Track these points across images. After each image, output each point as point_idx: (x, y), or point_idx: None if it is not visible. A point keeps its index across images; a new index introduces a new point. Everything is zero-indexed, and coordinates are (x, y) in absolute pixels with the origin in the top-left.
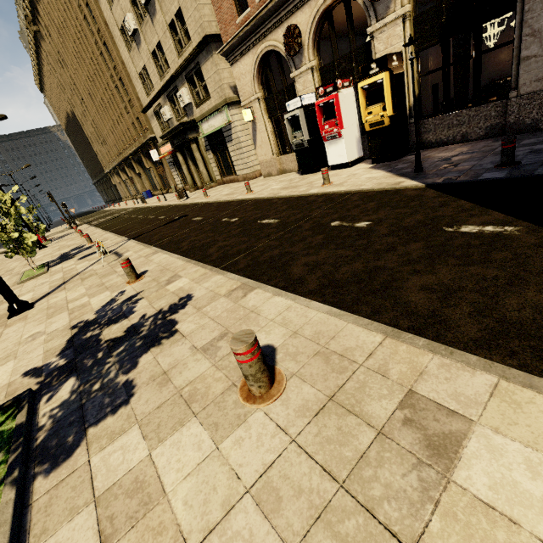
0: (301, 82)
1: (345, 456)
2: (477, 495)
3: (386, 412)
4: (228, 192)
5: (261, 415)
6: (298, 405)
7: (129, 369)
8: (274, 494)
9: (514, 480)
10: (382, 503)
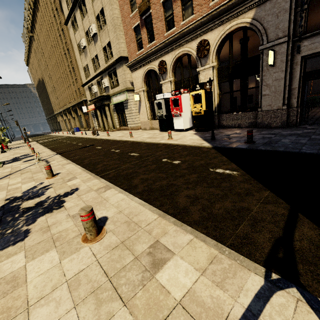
0: (165, 86)
1: (117, 267)
2: (161, 283)
3: (142, 249)
4: (121, 135)
5: (87, 248)
6: (106, 244)
7: (30, 223)
8: (78, 282)
9: (178, 277)
10: (122, 286)
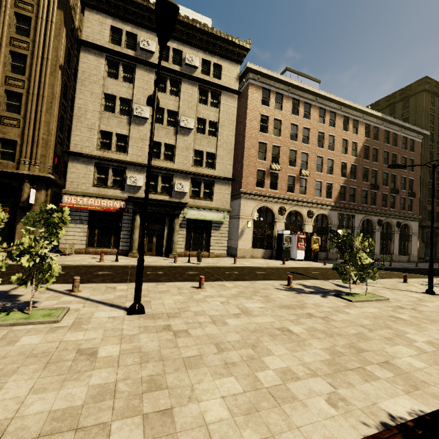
0: (279, 224)
1: None
2: None
3: None
4: (249, 262)
5: None
6: None
7: None
8: None
9: None
10: None
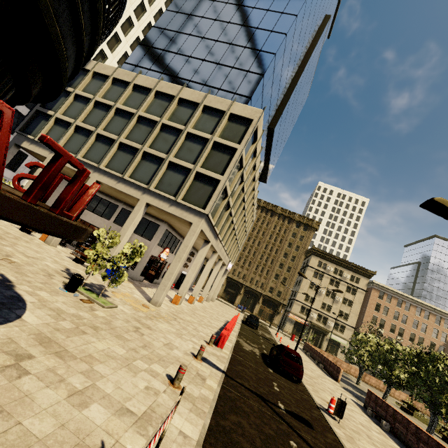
0: None
1: None
2: None
3: None
4: None
5: None
6: None
7: None
8: None
9: None
10: None
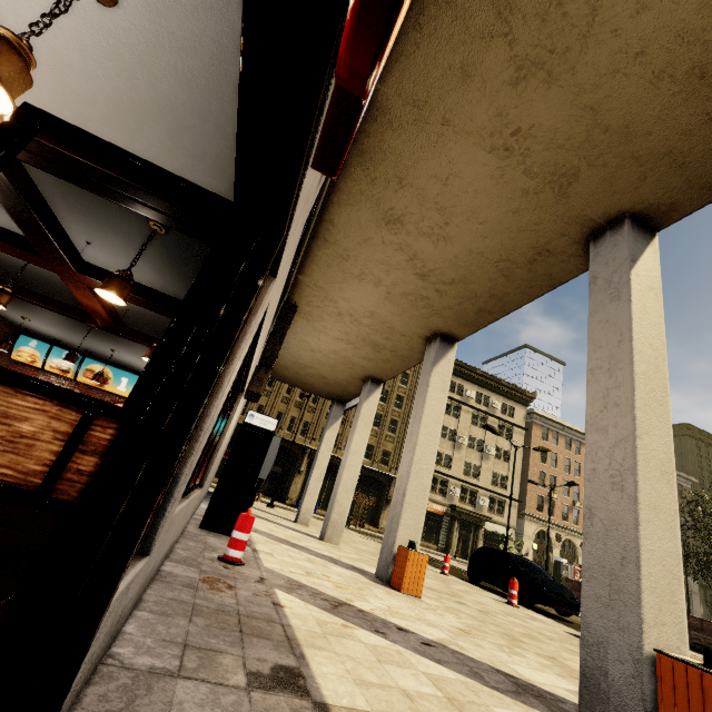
0: (555, 550)
1: None
2: None
3: None
4: None
5: None
6: None
7: None
8: None
9: None
10: None
